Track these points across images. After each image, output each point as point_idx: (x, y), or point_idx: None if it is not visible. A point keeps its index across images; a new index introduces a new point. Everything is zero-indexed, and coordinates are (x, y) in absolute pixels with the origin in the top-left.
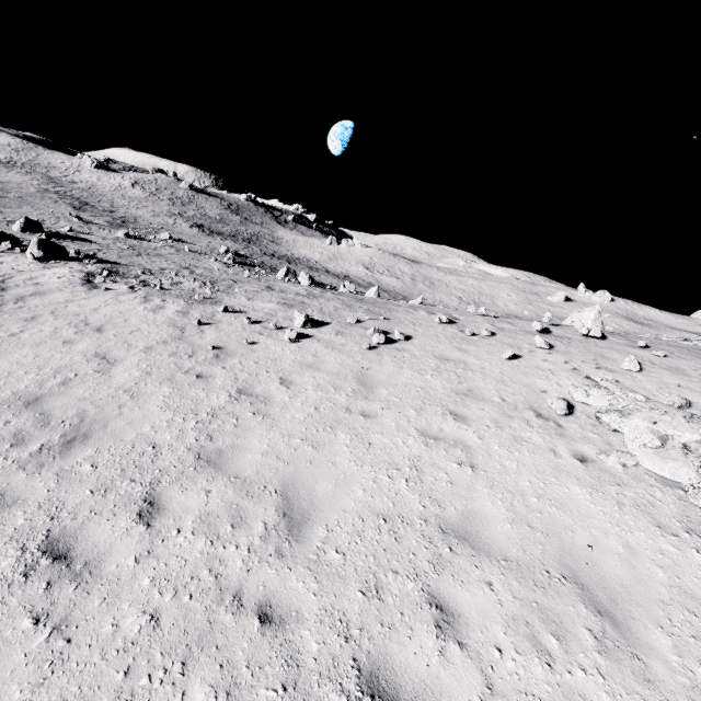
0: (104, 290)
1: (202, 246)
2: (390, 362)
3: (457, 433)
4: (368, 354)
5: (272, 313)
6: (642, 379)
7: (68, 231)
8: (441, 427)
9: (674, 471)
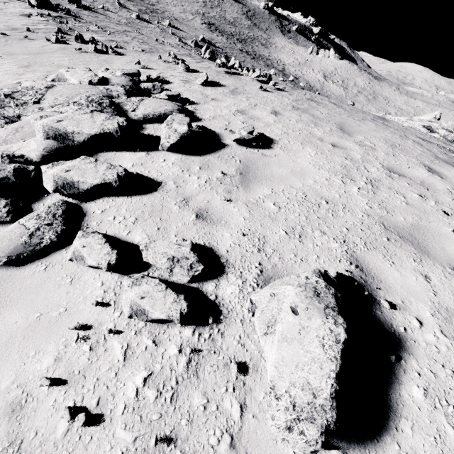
0: (26, 17)
1: (189, 34)
2: (72, 55)
3: (2, 67)
4: (72, 52)
5: (85, 38)
6: (191, 87)
7: (101, 9)
8: (3, 65)
9: (23, 85)
